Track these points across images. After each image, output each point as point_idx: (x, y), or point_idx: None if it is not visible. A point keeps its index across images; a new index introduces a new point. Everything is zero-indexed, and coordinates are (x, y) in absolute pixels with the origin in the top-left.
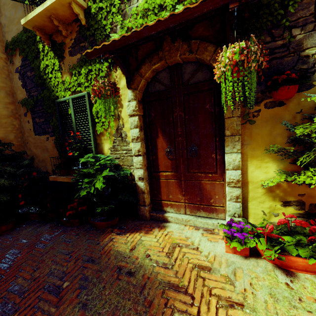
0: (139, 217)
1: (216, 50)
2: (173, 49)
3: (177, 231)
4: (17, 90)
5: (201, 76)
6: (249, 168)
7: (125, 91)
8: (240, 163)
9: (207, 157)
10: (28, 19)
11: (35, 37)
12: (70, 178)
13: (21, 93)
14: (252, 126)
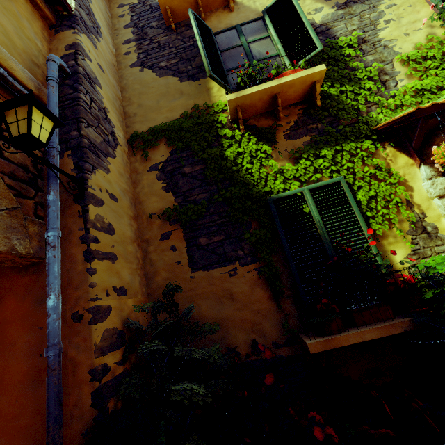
0: None
1: None
2: None
3: None
4: (147, 196)
5: None
6: None
7: (410, 170)
8: None
9: None
10: (244, 94)
11: (212, 123)
12: (385, 326)
13: (161, 199)
14: None
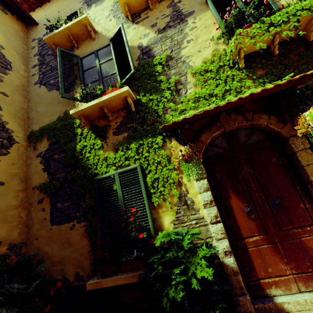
0: None
1: (269, 117)
2: (230, 120)
3: None
4: (33, 174)
5: (257, 137)
6: None
7: None
8: None
9: (295, 208)
10: (79, 110)
11: (72, 124)
12: (129, 276)
13: (40, 177)
14: None
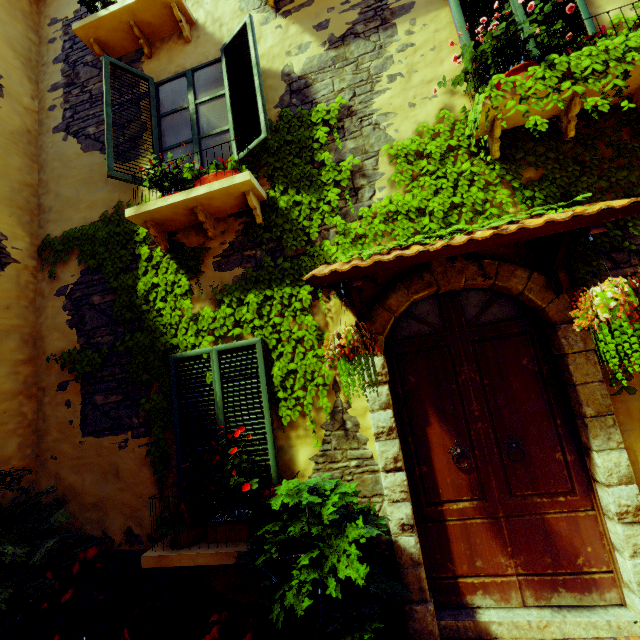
0: (412, 639)
1: (530, 276)
2: (451, 270)
3: None
4: (49, 331)
5: (500, 312)
6: None
7: None
8: (631, 470)
9: (546, 459)
10: (145, 210)
11: (132, 234)
12: (220, 553)
13: (64, 337)
14: (626, 397)
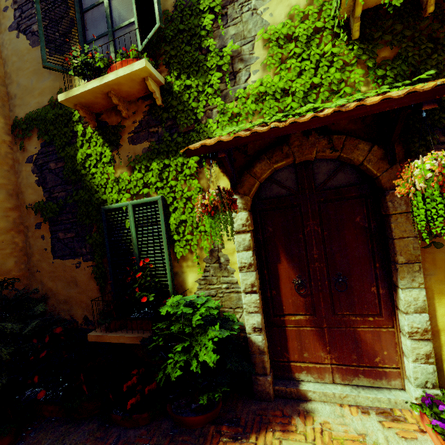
0: (255, 395)
1: (371, 149)
2: (305, 144)
3: (335, 421)
4: (26, 188)
5: (344, 179)
6: (438, 309)
7: None
8: (426, 303)
9: (364, 291)
10: (72, 95)
11: (70, 115)
12: (133, 337)
13: (35, 192)
14: (434, 249)
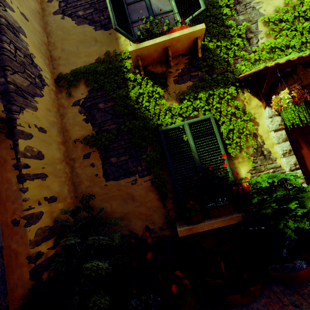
0: None
1: None
2: (307, 73)
3: None
4: (72, 126)
5: None
6: None
7: (259, 110)
8: None
9: None
10: (142, 46)
11: (120, 68)
12: (227, 219)
13: (83, 128)
14: None
